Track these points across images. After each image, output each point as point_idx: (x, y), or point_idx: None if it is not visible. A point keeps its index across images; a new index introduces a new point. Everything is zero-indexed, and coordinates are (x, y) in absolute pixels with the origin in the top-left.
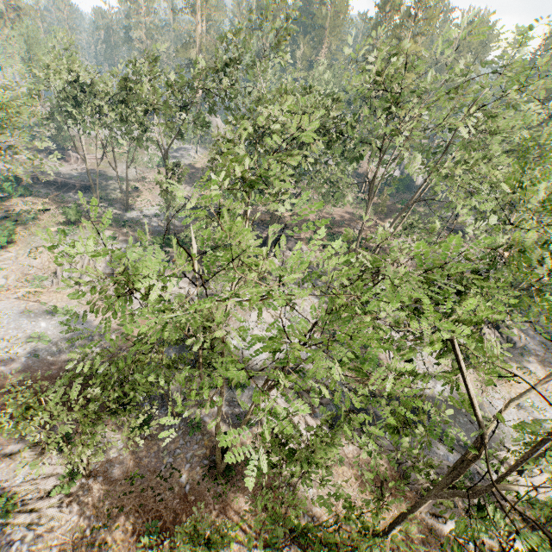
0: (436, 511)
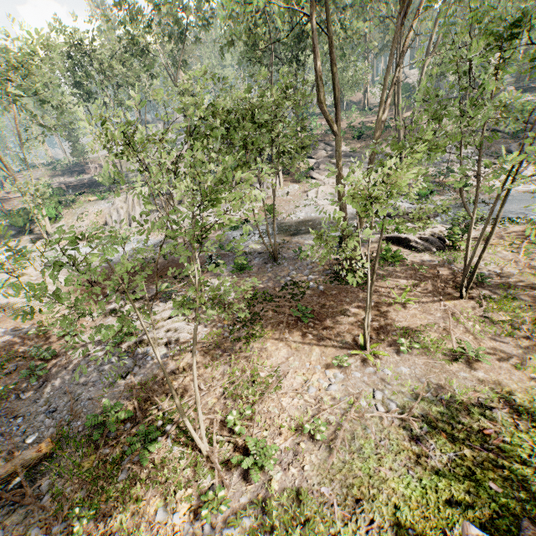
0: None
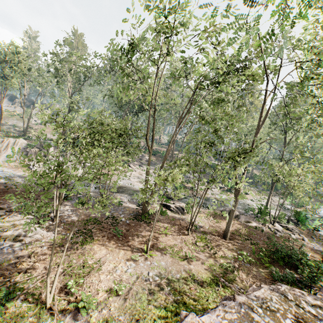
0: (247, 220)
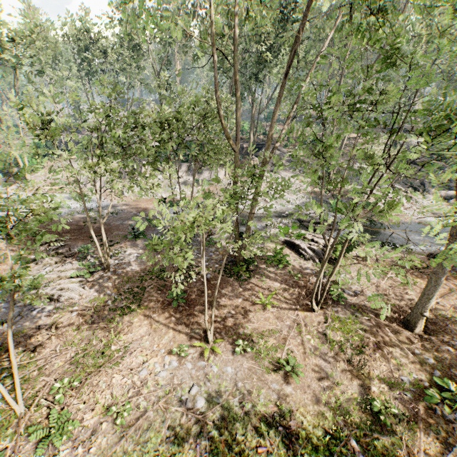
0: None
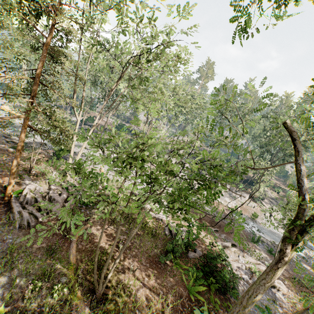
0: None
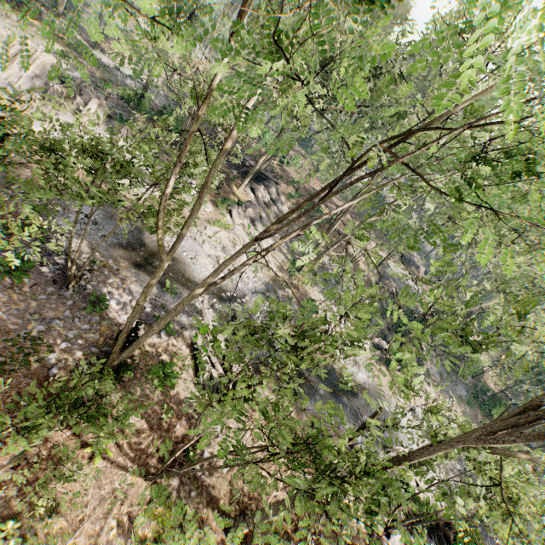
0: None
